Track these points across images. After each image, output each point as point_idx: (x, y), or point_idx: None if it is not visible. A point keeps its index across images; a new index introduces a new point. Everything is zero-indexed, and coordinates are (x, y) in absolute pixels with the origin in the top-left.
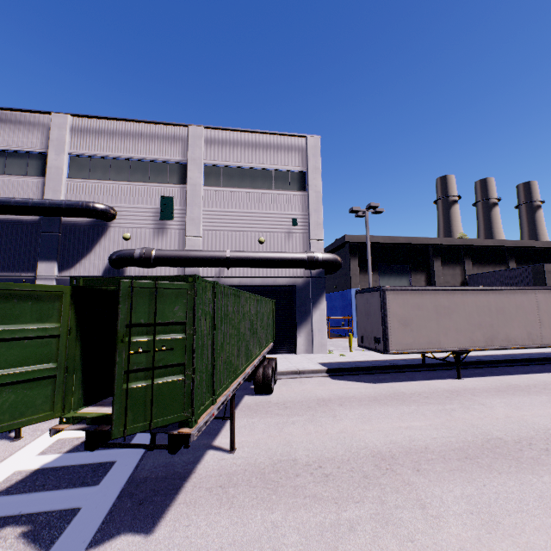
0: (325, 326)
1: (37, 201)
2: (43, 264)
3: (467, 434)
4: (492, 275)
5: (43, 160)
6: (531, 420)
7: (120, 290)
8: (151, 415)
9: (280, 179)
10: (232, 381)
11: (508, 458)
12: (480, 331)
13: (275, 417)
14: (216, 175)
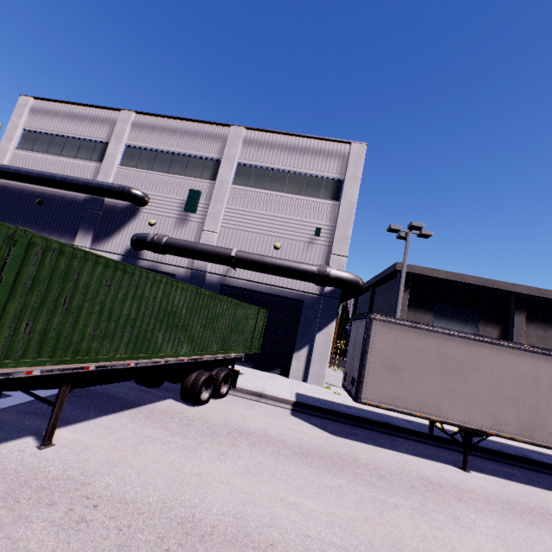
0: (328, 355)
1: (87, 181)
2: (81, 236)
3: (366, 551)
4: None
5: (106, 149)
6: None
7: None
8: None
9: (312, 185)
10: (66, 362)
11: None
12: (513, 409)
13: (158, 429)
14: (247, 174)
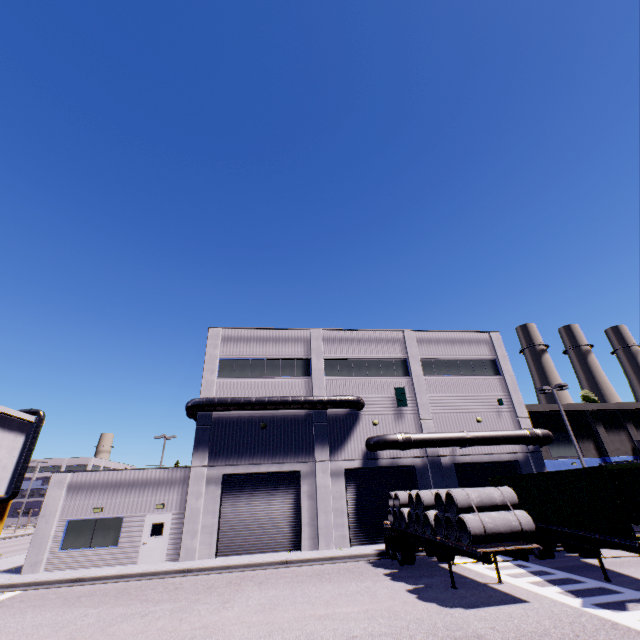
0: None
1: (318, 398)
2: (319, 450)
3: None
4: None
5: (305, 364)
6: None
7: None
8: None
9: (477, 366)
10: None
11: None
12: None
13: None
14: (429, 366)
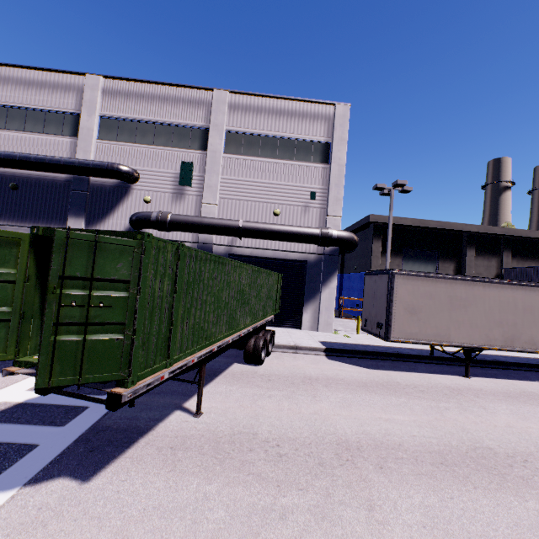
0: (333, 306)
1: (68, 160)
2: (72, 220)
3: (452, 437)
4: (533, 270)
5: (77, 121)
6: (536, 434)
7: (55, 240)
8: (81, 370)
9: (302, 150)
10: (203, 348)
11: (492, 472)
12: (500, 329)
13: (255, 388)
14: (237, 142)
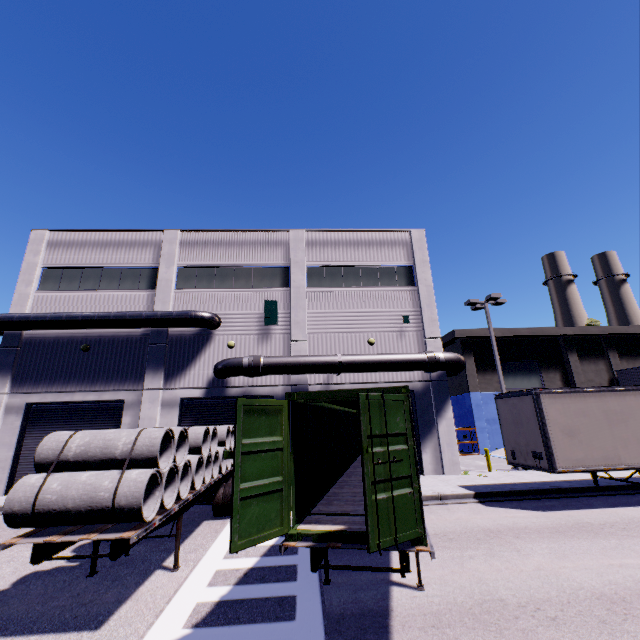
0: (455, 439)
1: (150, 314)
2: (150, 377)
3: None
4: None
5: (153, 274)
6: None
7: (360, 403)
8: (396, 529)
9: (385, 275)
10: None
11: None
12: None
13: (445, 550)
14: (319, 275)
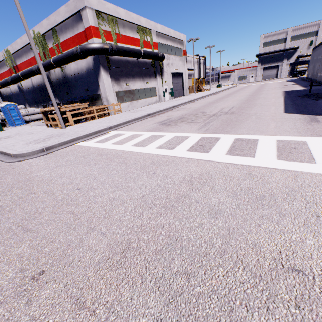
0: None
1: (286, 49)
2: (284, 60)
3: None
4: None
5: (285, 39)
6: None
7: None
8: None
9: None
10: None
11: None
12: None
13: None
14: None
